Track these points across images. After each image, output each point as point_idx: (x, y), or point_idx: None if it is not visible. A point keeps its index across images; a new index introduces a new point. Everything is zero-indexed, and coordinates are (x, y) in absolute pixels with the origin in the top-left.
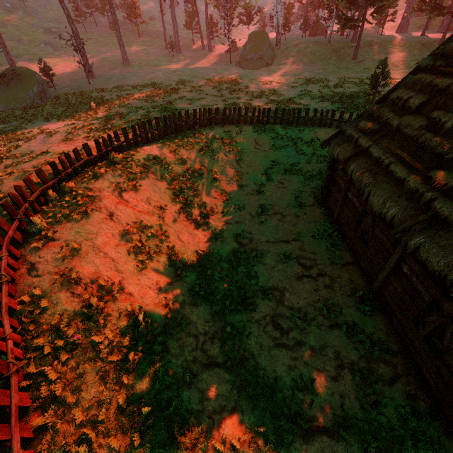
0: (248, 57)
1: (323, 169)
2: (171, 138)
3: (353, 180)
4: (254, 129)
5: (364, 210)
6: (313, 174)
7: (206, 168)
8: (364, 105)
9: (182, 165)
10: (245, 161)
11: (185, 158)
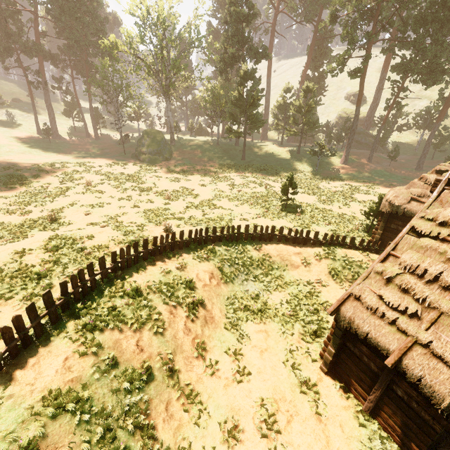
0: (145, 151)
1: (291, 300)
2: (77, 313)
3: (425, 394)
4: (194, 254)
5: (444, 430)
6: (287, 313)
7: (150, 354)
8: (280, 208)
9: (110, 374)
10: (201, 312)
11: (113, 355)
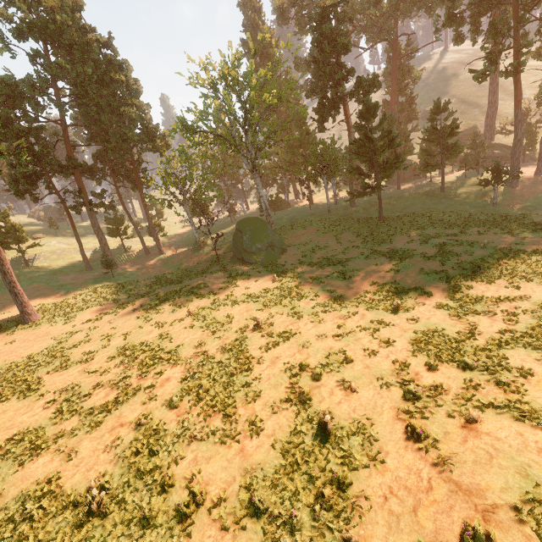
0: (253, 249)
1: None
2: None
3: None
4: None
5: None
6: None
7: None
8: None
9: None
10: None
11: None
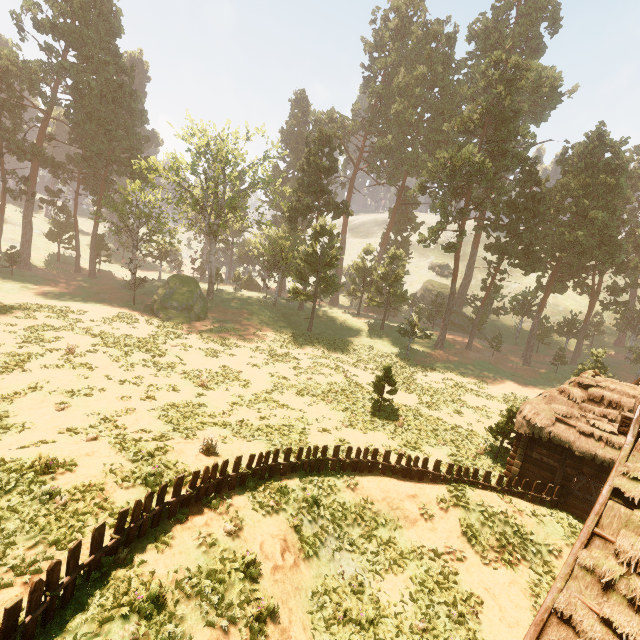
0: (168, 305)
1: (416, 592)
2: None
3: None
4: (254, 500)
5: None
6: (418, 625)
7: None
8: (371, 411)
9: None
10: (272, 636)
11: None
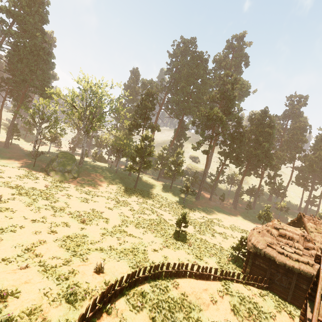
0: (56, 169)
1: None
2: None
3: None
4: (129, 303)
5: None
6: None
7: None
8: (174, 236)
9: None
10: None
11: None
